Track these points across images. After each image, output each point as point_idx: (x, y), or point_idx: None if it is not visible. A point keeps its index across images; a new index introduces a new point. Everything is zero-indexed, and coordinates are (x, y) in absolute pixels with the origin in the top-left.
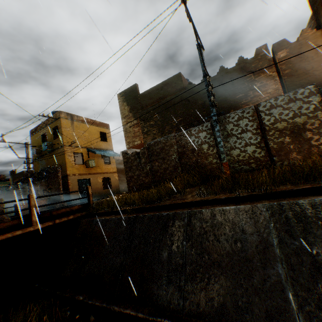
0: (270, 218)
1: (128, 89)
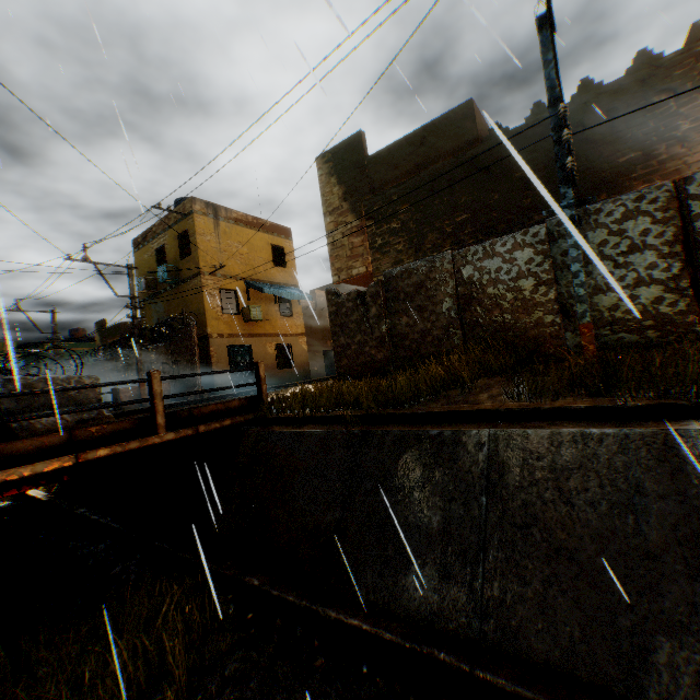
0: None
1: (342, 145)
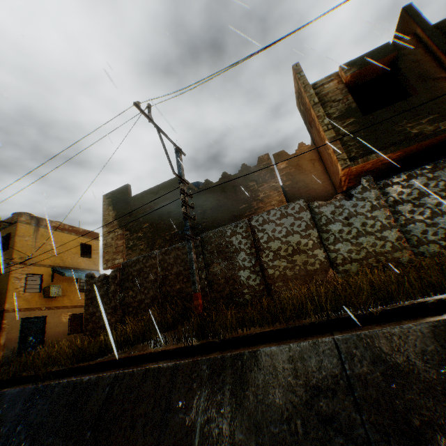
0: (207, 380)
1: (117, 190)
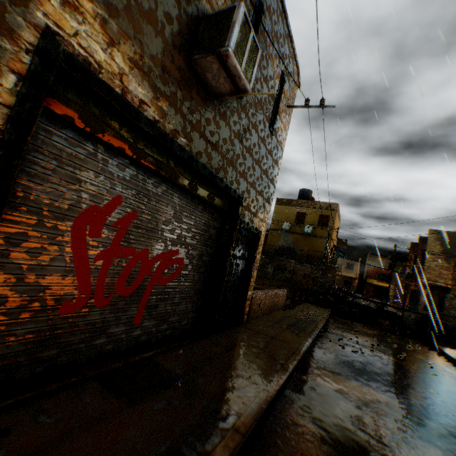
0: None
1: (447, 232)
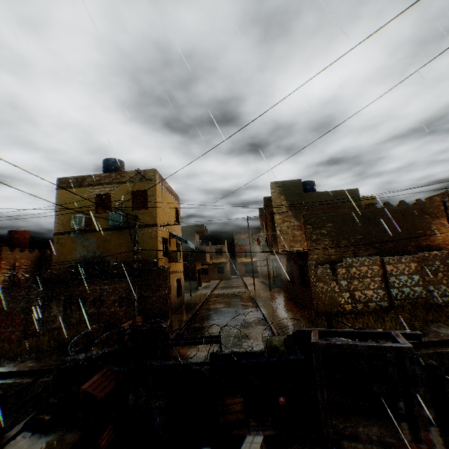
0: None
1: (289, 181)
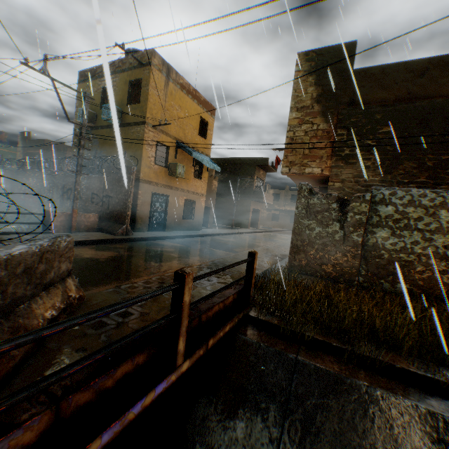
0: None
1: (331, 49)
